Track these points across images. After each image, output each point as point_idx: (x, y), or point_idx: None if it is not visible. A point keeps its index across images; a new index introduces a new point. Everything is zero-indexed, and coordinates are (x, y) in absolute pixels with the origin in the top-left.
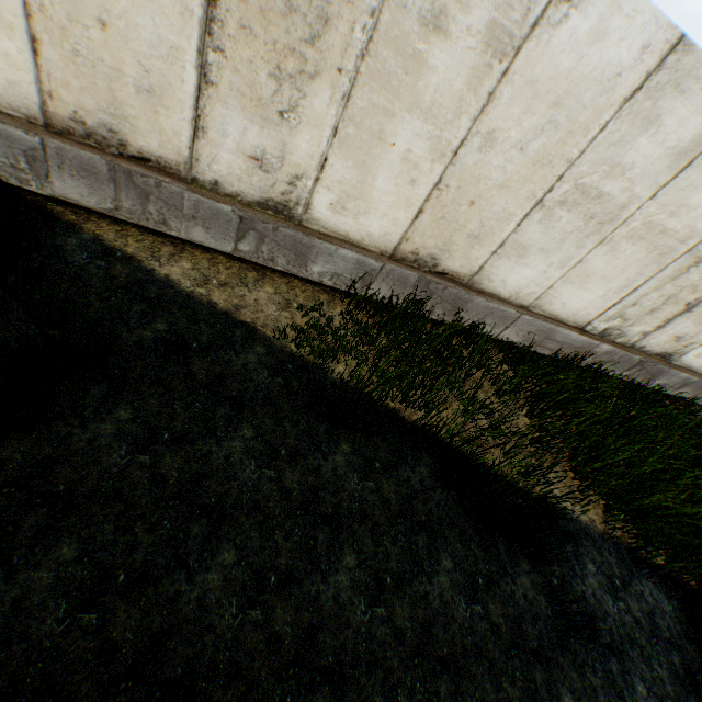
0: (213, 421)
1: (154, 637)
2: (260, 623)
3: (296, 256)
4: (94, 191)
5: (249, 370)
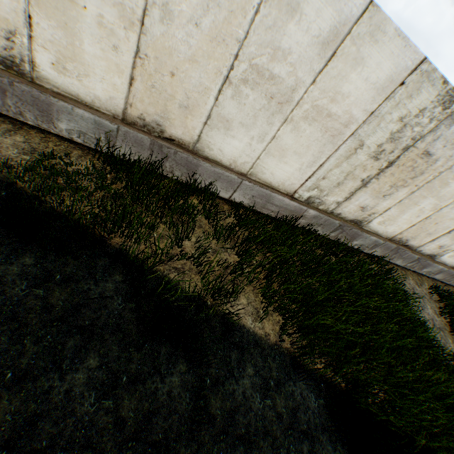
0: None
1: None
2: None
3: (41, 112)
4: None
5: None
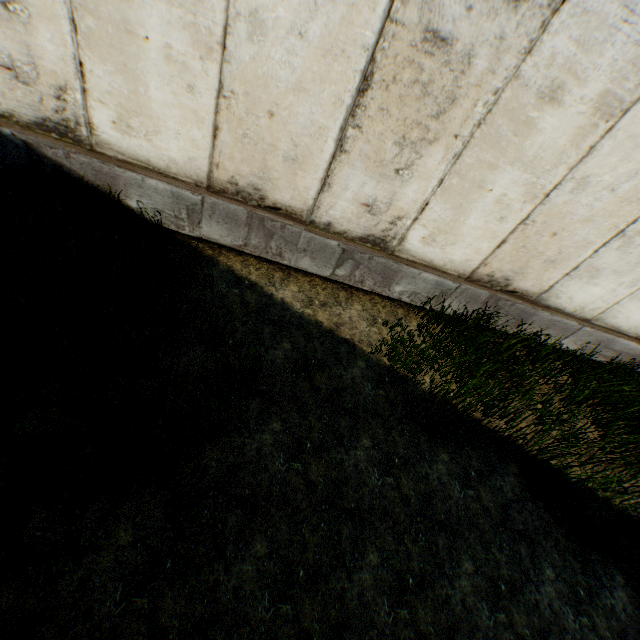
0: (339, 432)
1: (333, 628)
2: (408, 621)
3: (383, 278)
4: (231, 232)
5: (357, 383)
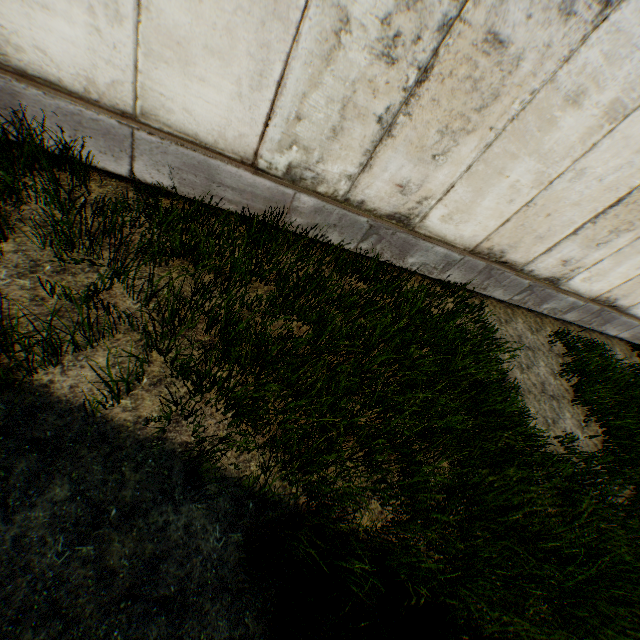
0: None
1: None
2: None
3: None
4: None
5: None
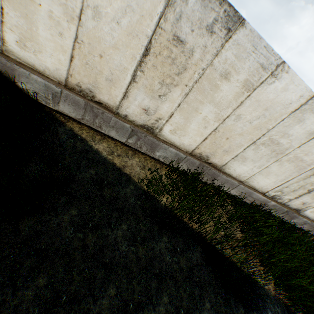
0: (110, 219)
1: None
2: None
3: (151, 147)
4: (75, 111)
5: (127, 196)
